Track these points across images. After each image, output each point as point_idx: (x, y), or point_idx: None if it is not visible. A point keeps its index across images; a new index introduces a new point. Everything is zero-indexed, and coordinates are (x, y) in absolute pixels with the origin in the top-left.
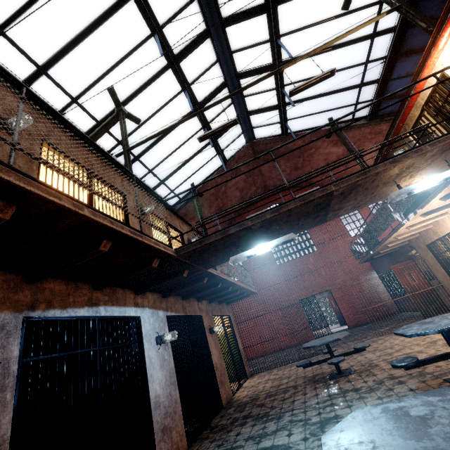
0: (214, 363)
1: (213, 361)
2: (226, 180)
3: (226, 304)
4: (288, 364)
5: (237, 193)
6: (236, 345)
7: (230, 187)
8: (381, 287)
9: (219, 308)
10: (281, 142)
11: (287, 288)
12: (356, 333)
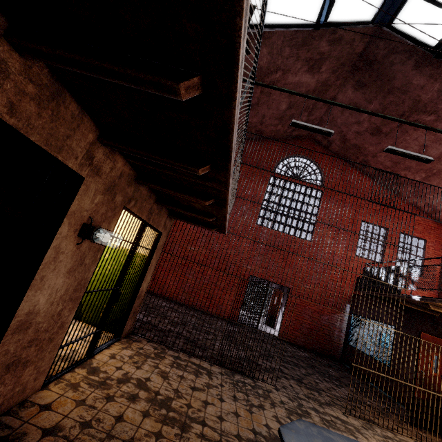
0: (19, 313)
1: (23, 305)
2: (292, 62)
3: (167, 214)
4: (194, 358)
5: (283, 104)
6: (138, 281)
7: (287, 84)
8: (343, 324)
9: (151, 208)
10: (414, 65)
11: (248, 254)
12: (294, 361)
